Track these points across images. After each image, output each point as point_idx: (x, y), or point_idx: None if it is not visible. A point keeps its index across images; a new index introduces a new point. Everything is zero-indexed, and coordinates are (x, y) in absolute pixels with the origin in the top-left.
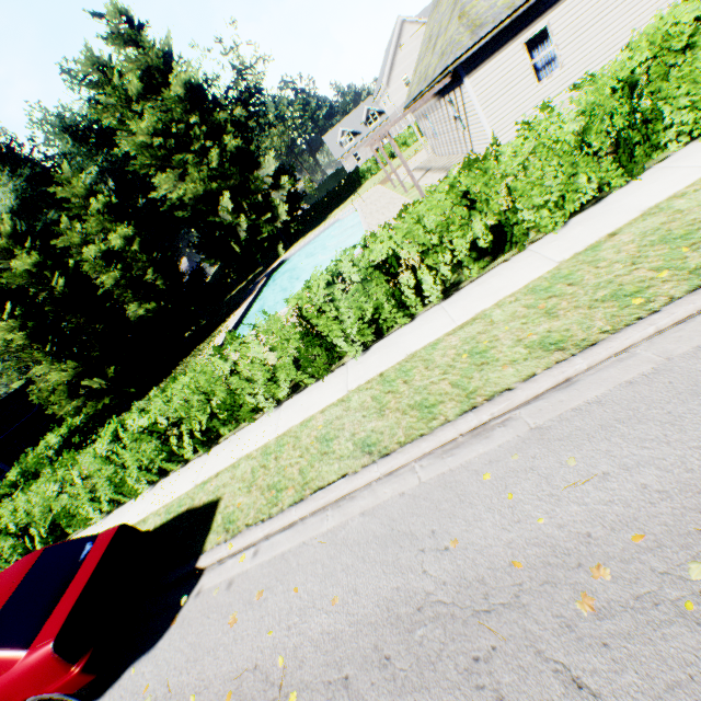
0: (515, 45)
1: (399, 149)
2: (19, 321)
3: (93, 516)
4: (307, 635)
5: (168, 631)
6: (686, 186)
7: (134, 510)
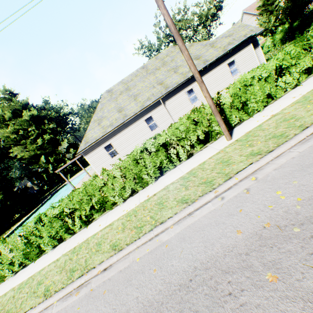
0: (101, 148)
1: None
2: None
3: None
4: None
5: None
6: (20, 283)
7: None
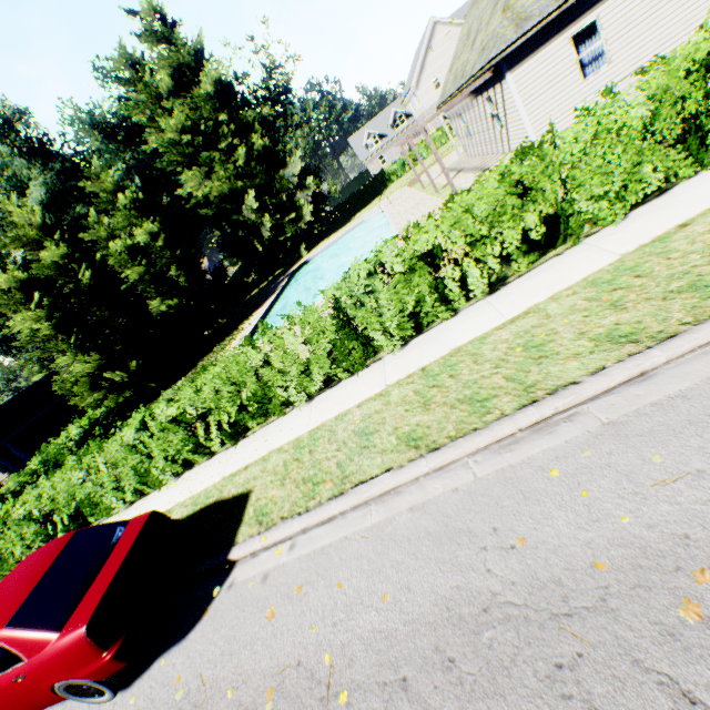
0: (561, 39)
1: (426, 152)
2: (46, 311)
3: (116, 506)
4: (355, 633)
5: (199, 623)
6: None
7: (158, 501)
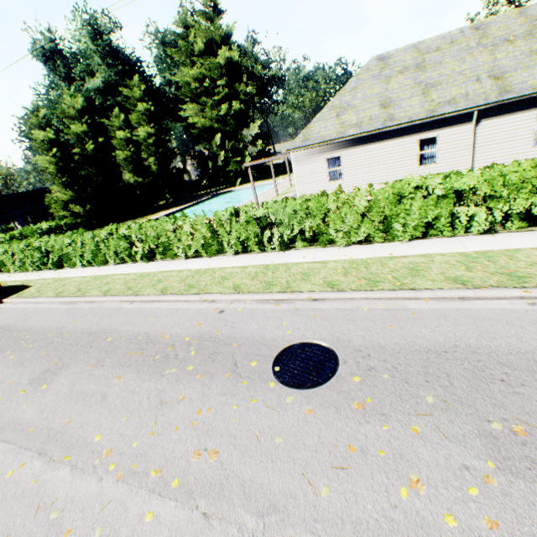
0: (322, 157)
1: None
2: (56, 160)
3: (12, 270)
4: None
5: None
6: (196, 269)
7: (22, 276)
